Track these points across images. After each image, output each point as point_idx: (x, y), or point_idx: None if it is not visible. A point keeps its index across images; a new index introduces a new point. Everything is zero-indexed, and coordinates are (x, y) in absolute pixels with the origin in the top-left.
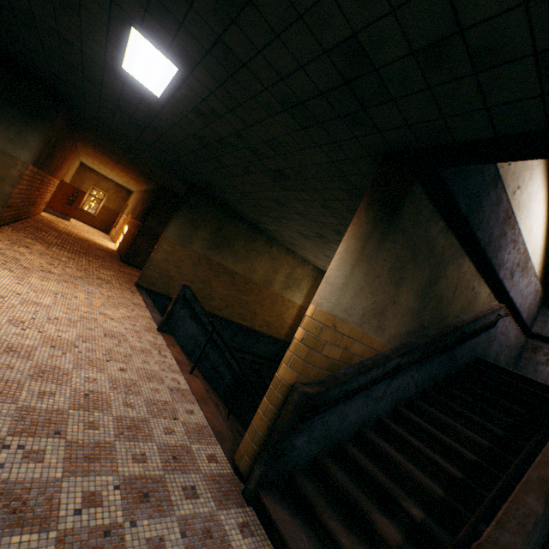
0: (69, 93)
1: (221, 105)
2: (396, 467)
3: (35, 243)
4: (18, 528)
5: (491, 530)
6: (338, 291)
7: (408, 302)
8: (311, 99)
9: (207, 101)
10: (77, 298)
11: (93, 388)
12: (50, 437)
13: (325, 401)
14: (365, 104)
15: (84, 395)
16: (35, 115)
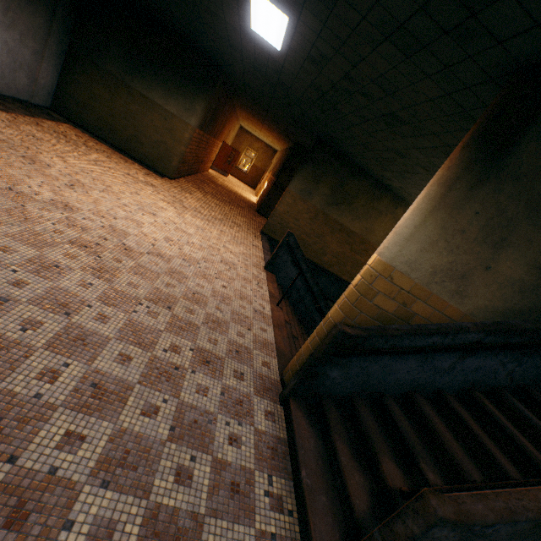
0: (223, 63)
1: (328, 47)
2: (435, 438)
3: (197, 191)
4: (134, 343)
5: (464, 495)
6: (402, 241)
7: (515, 272)
8: (410, 17)
9: (315, 46)
10: (211, 233)
11: (200, 291)
12: (164, 308)
13: (366, 346)
14: (474, 7)
15: (192, 293)
16: (201, 86)
